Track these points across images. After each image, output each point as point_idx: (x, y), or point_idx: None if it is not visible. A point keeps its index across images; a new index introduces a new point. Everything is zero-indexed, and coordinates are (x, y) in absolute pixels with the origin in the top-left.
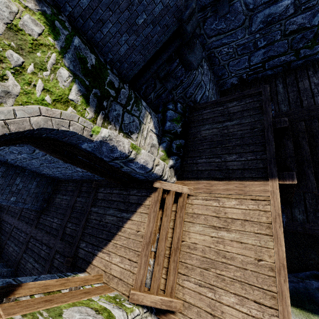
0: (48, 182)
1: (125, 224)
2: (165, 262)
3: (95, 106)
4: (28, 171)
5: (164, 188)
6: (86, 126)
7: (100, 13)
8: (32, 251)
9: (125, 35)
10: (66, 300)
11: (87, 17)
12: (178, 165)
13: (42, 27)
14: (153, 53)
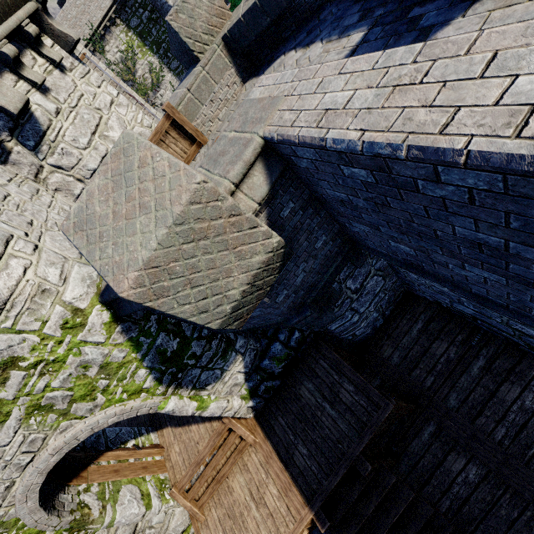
0: None
1: (193, 424)
2: (210, 479)
3: (169, 382)
4: None
5: (231, 427)
6: (154, 406)
7: None
8: None
9: None
10: (128, 474)
11: None
12: (259, 407)
13: (128, 350)
14: (251, 327)
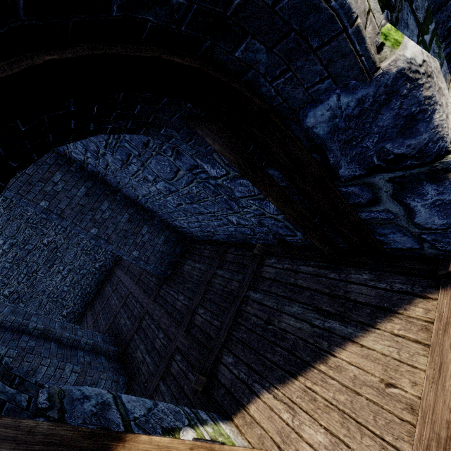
0: (178, 239)
1: (338, 350)
2: None
3: None
4: (157, 219)
5: None
6: (372, 11)
7: None
8: (145, 334)
9: None
10: None
11: None
12: None
13: None
14: None
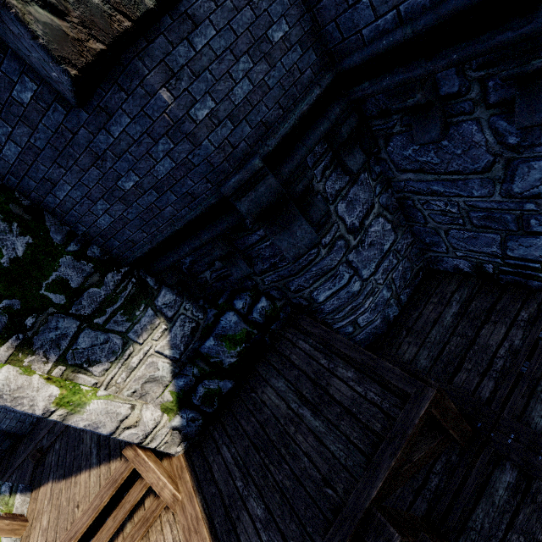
0: None
1: (84, 471)
2: None
3: (2, 329)
4: None
5: (135, 467)
6: None
7: (44, 169)
8: None
9: (103, 202)
10: None
11: (22, 174)
12: (192, 430)
13: None
14: (169, 233)
